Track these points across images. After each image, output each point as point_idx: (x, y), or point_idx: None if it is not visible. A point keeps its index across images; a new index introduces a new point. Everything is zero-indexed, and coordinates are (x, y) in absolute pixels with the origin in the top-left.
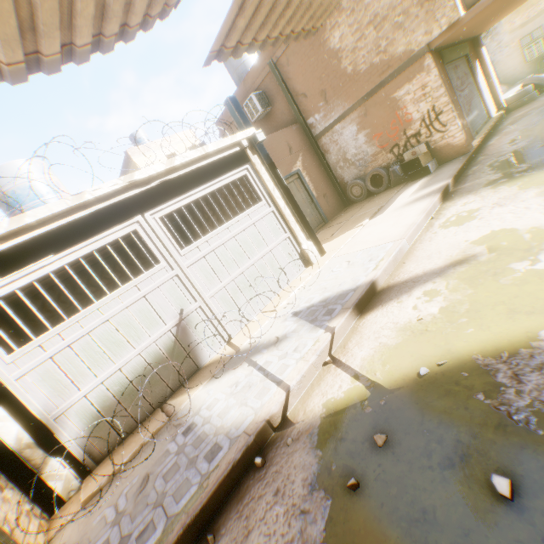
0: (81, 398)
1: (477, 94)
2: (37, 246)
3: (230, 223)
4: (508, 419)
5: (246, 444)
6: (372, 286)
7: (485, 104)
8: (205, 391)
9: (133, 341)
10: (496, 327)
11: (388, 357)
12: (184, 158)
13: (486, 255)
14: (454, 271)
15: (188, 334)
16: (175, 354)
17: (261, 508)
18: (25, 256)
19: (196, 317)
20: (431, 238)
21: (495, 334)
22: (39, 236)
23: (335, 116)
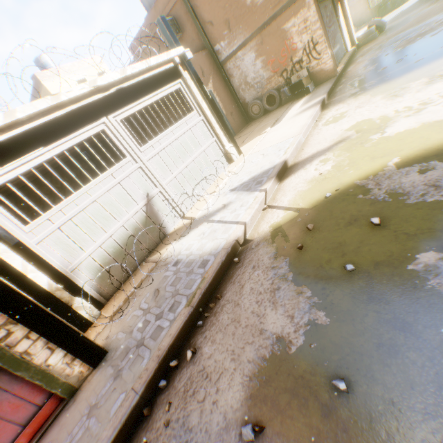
0: (87, 257)
1: (339, 32)
2: (29, 139)
3: (173, 127)
4: (375, 200)
5: (227, 253)
6: (285, 163)
7: (344, 41)
8: (178, 244)
9: (116, 216)
10: (365, 167)
11: (304, 195)
12: (133, 69)
13: (355, 135)
14: (337, 147)
15: (154, 211)
16: (148, 226)
17: (246, 276)
18: (21, 147)
19: (158, 199)
20: (318, 132)
21: (365, 170)
22: (29, 131)
23: (237, 44)
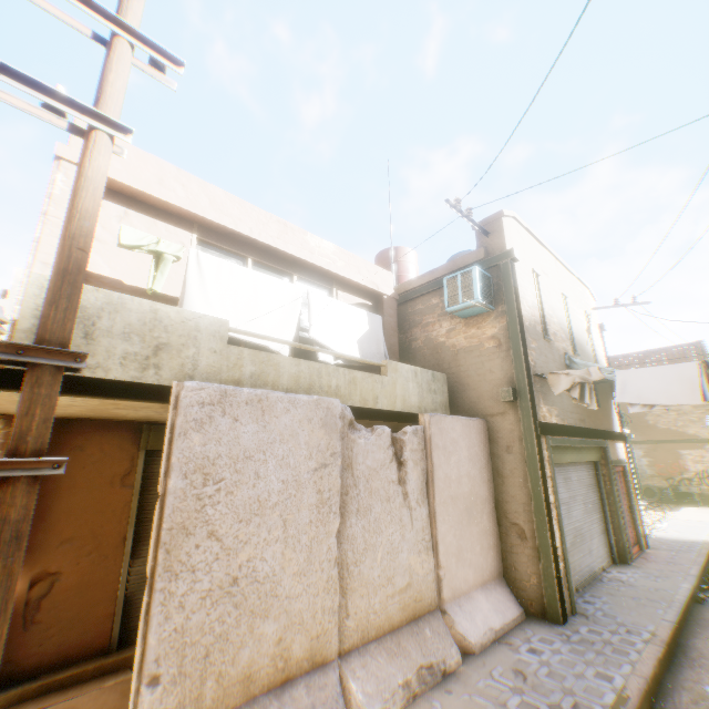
0: None
1: None
2: None
3: None
4: None
5: None
6: None
7: None
8: None
9: None
10: None
11: None
12: None
13: None
14: None
15: None
16: None
17: None
18: None
19: None
20: None
21: None
22: None
23: None
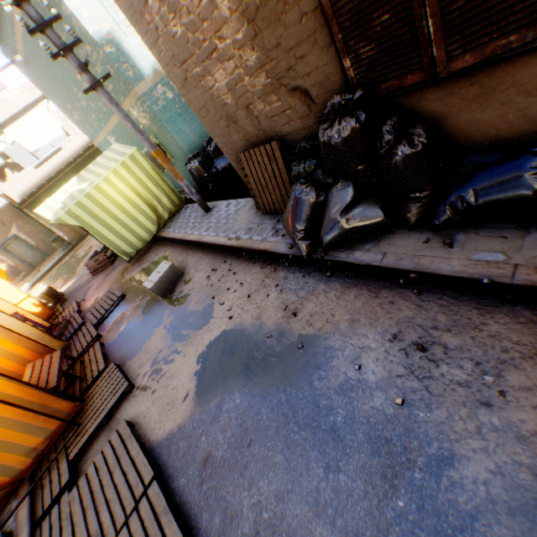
0: None
1: None
2: None
3: None
4: None
5: None
6: None
7: None
8: None
9: None
10: None
11: None
12: None
13: None
14: None
15: None
16: None
17: None
18: None
19: None
20: None
21: None
22: None
23: None
